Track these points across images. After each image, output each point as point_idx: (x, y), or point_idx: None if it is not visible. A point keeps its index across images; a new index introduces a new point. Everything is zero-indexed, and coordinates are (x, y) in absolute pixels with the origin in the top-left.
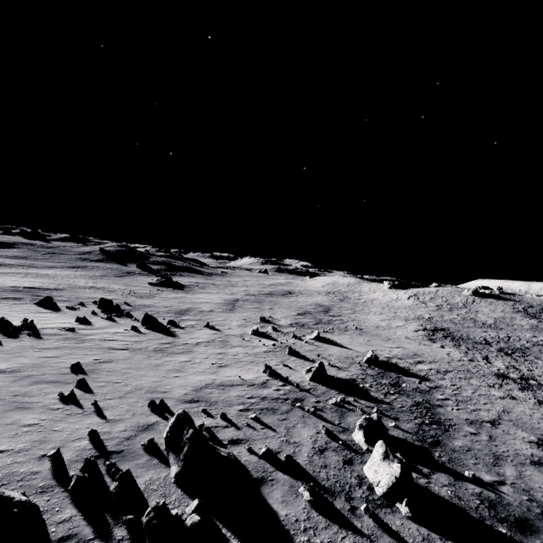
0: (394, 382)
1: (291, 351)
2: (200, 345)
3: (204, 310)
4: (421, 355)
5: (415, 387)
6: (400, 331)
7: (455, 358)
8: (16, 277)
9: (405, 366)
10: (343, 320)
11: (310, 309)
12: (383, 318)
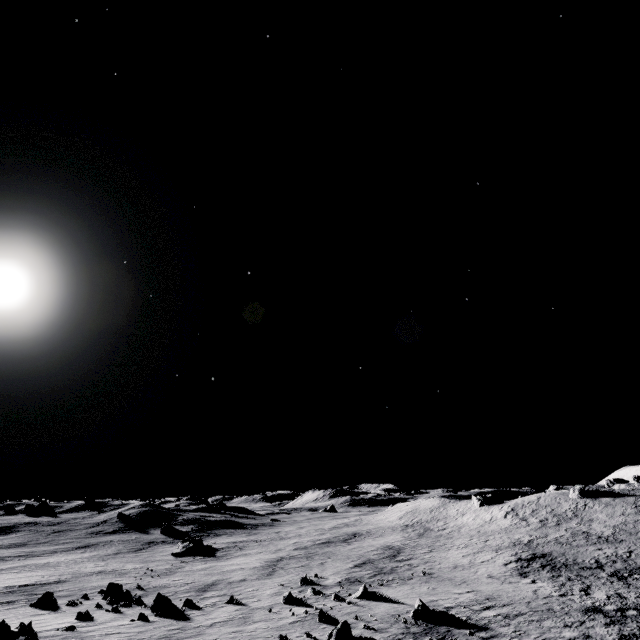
0: (438, 637)
1: (322, 616)
2: (215, 626)
3: (234, 581)
4: (495, 598)
5: (463, 639)
6: (483, 568)
7: (541, 595)
8: (11, 573)
9: (464, 616)
10: (412, 564)
11: (373, 555)
12: (468, 552)
